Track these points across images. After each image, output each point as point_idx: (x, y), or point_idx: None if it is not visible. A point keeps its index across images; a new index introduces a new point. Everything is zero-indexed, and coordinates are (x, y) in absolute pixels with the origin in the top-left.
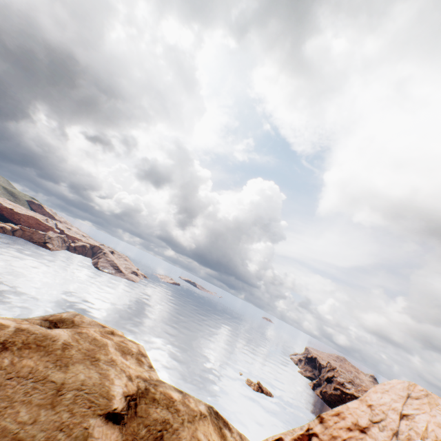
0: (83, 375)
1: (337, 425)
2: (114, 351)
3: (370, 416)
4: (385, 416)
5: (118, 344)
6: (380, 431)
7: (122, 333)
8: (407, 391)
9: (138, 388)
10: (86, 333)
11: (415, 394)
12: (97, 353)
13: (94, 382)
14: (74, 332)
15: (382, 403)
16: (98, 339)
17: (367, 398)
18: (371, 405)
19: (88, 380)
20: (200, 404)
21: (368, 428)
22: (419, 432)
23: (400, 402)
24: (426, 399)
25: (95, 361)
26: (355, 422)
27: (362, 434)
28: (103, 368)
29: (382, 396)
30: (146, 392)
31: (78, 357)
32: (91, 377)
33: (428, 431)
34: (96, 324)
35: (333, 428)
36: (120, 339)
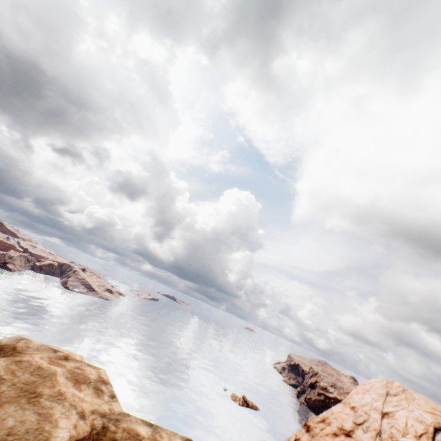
0: (12, 420)
1: (323, 432)
2: (64, 381)
3: (354, 418)
4: (368, 417)
5: (71, 371)
6: (364, 433)
7: (82, 357)
8: (386, 388)
9: (93, 428)
10: (28, 362)
11: (393, 391)
12: (39, 387)
13: (28, 427)
14: (10, 361)
15: (364, 403)
16: (43, 367)
17: (350, 400)
18: (354, 407)
19: (19, 426)
20: (176, 438)
21: (353, 431)
22: (400, 429)
23: (380, 401)
24: (403, 394)
25: (34, 397)
26: (340, 426)
27: (348, 438)
28: (45, 406)
29: (363, 396)
30: (103, 432)
31: (10, 395)
32: (25, 422)
33: (408, 427)
34: (46, 349)
35: (320, 435)
36: (76, 364)
